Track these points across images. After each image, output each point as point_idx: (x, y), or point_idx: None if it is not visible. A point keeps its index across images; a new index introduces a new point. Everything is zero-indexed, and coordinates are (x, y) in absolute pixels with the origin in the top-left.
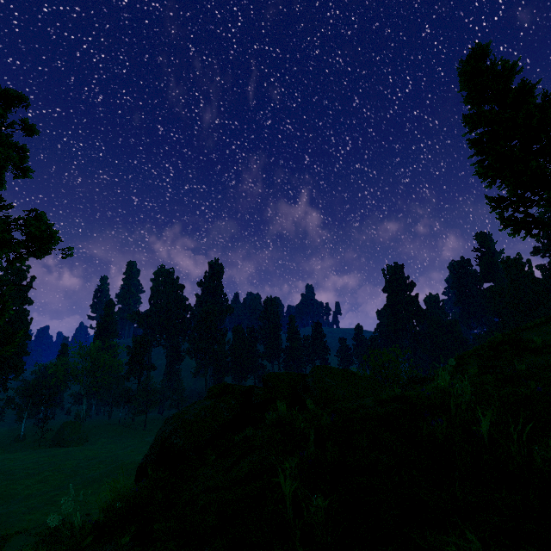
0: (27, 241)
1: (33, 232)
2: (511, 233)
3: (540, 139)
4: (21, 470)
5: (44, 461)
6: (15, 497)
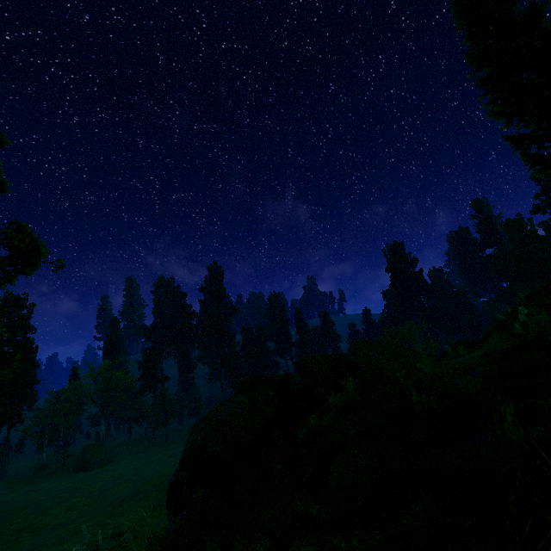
0: (11, 257)
1: (16, 245)
2: (539, 173)
3: None
4: (47, 500)
5: (70, 488)
6: (44, 528)
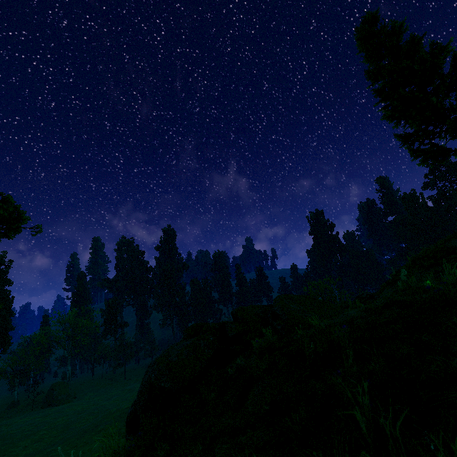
0: None
1: (1, 213)
2: (420, 163)
3: (433, 81)
4: (17, 433)
5: (38, 422)
6: None
